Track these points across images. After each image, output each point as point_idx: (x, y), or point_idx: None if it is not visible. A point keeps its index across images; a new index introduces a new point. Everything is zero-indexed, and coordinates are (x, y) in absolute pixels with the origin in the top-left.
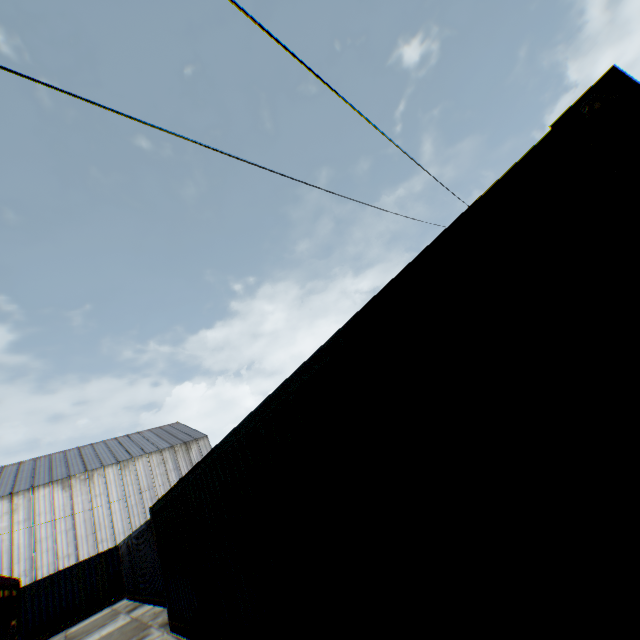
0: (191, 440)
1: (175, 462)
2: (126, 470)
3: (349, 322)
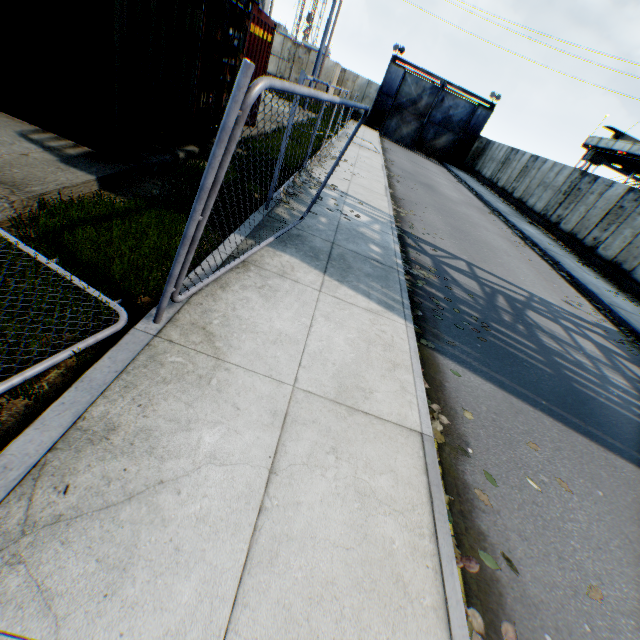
0: None
1: None
2: None
3: None
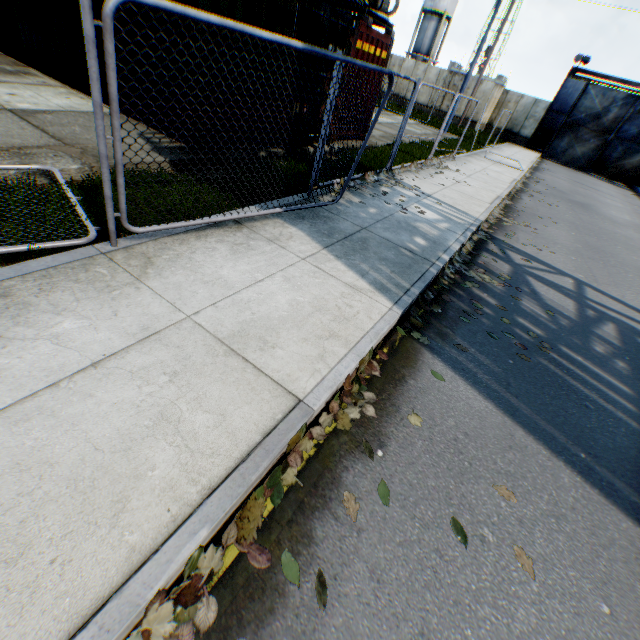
0: None
1: None
2: None
3: None
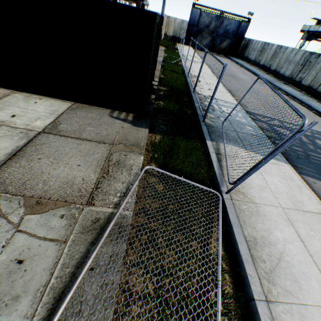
0: None
1: None
2: None
3: None
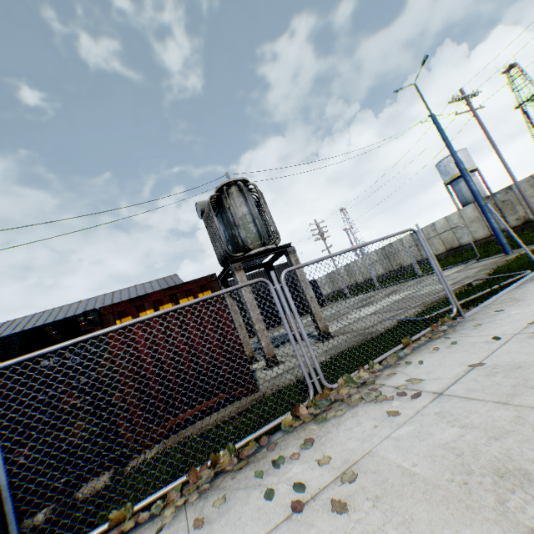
0: None
1: None
2: None
3: None
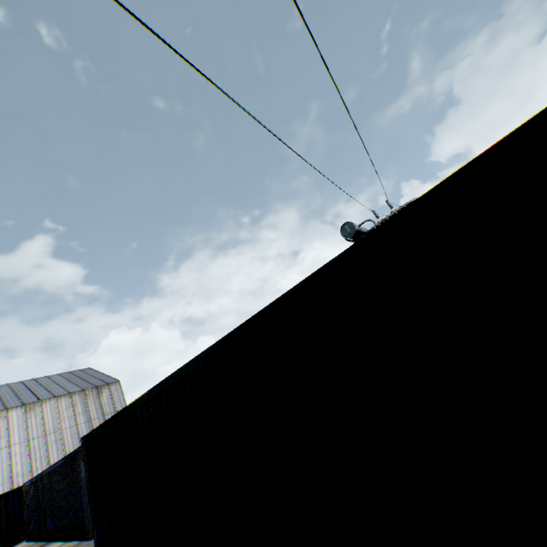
0: (103, 384)
1: (85, 405)
2: (32, 413)
3: (358, 243)
